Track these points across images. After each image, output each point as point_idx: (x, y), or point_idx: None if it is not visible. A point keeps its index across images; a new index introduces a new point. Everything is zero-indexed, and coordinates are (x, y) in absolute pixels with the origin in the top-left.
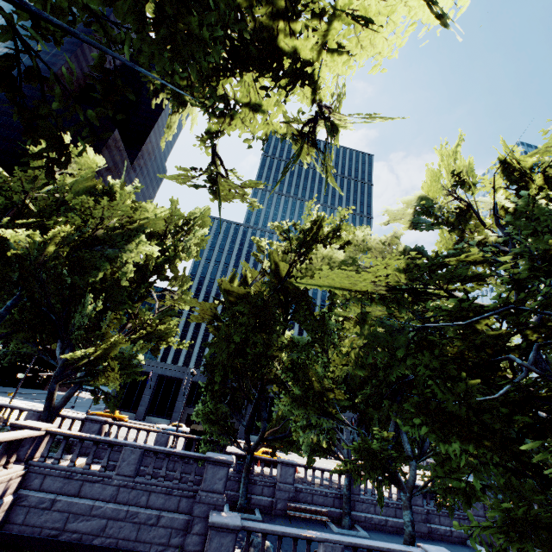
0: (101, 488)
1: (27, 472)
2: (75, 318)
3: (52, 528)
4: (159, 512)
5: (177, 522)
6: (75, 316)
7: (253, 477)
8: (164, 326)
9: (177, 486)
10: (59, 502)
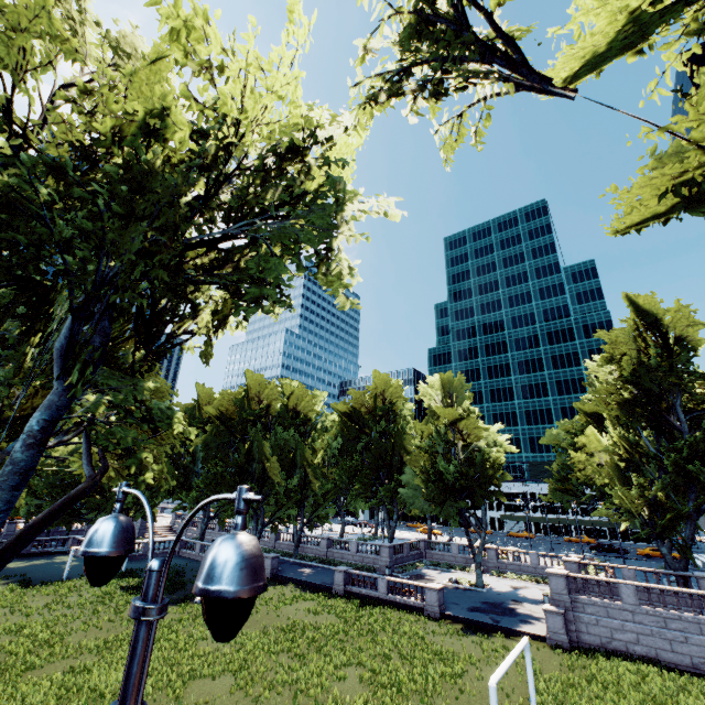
0: None
1: None
2: None
3: None
4: None
5: None
6: None
7: None
8: None
9: None
10: None
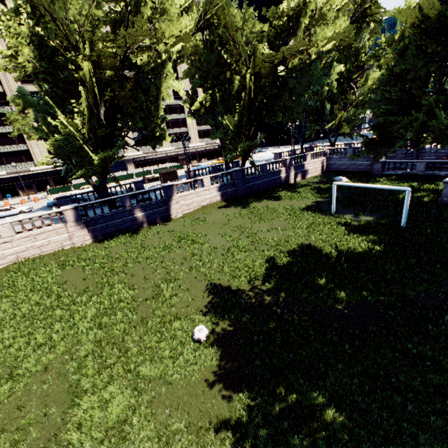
0: (344, 159)
1: (326, 158)
2: (325, 112)
3: (336, 168)
4: (361, 162)
5: (367, 164)
6: (324, 111)
7: (424, 150)
8: (363, 97)
9: (366, 155)
10: (336, 163)
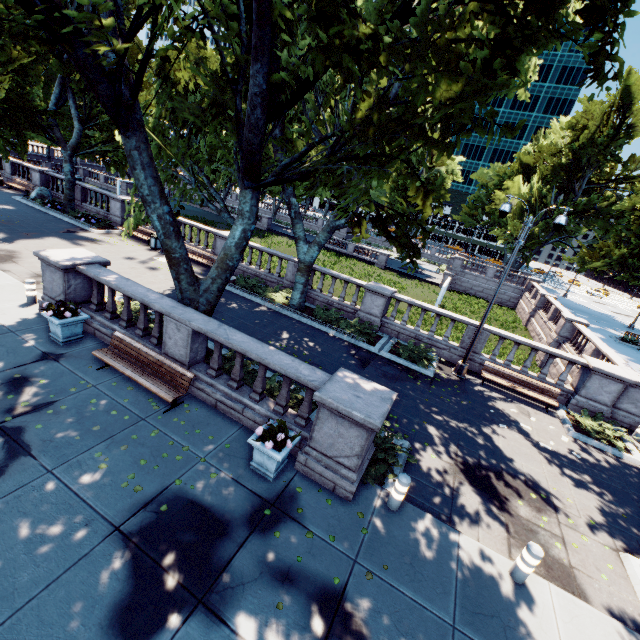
0: None
1: None
2: None
3: None
4: None
5: None
6: None
7: None
8: None
9: None
10: None
